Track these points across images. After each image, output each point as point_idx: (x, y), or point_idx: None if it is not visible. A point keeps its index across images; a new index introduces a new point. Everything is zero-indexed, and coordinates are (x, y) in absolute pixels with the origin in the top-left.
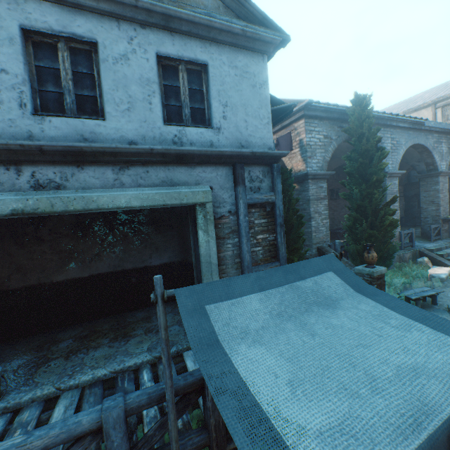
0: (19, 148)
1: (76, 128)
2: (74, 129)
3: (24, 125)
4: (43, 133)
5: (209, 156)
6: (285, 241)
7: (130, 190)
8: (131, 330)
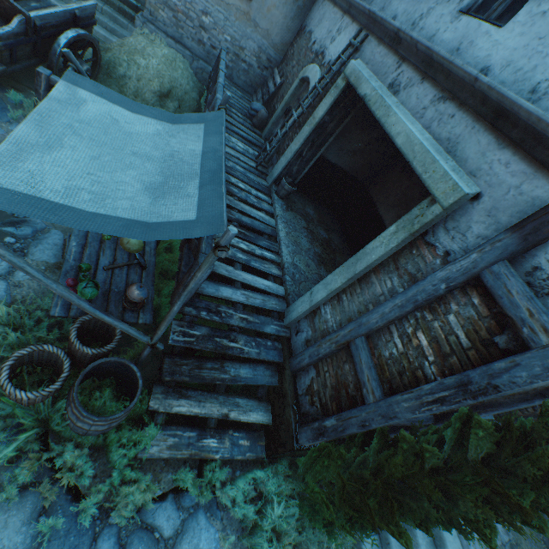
0: (409, 41)
1: (467, 33)
2: (464, 34)
3: (442, 22)
4: (442, 34)
5: (541, 137)
6: (459, 452)
7: (416, 127)
8: (328, 269)
